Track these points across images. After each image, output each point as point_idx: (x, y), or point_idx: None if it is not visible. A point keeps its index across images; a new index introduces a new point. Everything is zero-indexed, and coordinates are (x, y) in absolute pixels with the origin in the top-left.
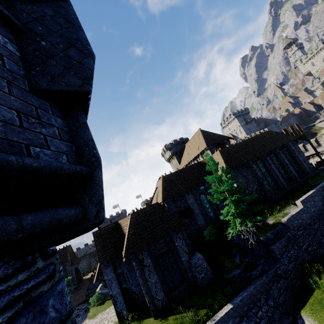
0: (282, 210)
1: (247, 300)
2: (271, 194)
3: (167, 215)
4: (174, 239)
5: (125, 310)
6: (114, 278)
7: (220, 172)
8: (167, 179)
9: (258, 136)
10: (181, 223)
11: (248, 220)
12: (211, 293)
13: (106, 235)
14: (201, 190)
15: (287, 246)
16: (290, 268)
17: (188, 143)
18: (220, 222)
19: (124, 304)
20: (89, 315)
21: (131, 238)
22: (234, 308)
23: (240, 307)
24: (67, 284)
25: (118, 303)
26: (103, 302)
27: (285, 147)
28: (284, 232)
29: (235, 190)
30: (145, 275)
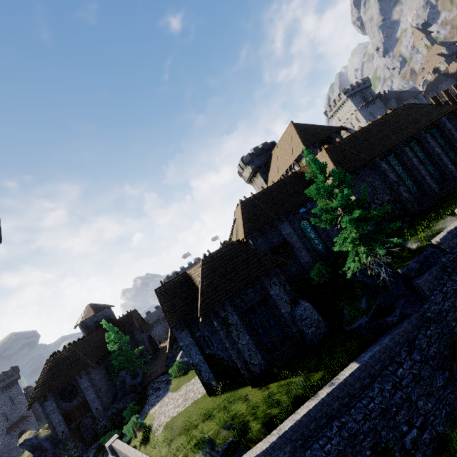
0: (432, 227)
1: (380, 356)
2: (412, 205)
3: (254, 255)
4: (268, 286)
5: (213, 380)
6: (192, 343)
7: (329, 182)
8: (249, 205)
9: (388, 116)
10: (275, 263)
11: (378, 246)
12: (327, 351)
13: (173, 292)
14: (301, 214)
15: (441, 277)
16: (446, 307)
17: (276, 148)
18: (334, 256)
19: (210, 372)
20: (171, 388)
21: (206, 291)
22: (361, 367)
23: (370, 365)
24: (141, 355)
25: (202, 372)
26: (186, 372)
27: (436, 126)
28: (436, 257)
29: (355, 203)
30: (232, 336)
